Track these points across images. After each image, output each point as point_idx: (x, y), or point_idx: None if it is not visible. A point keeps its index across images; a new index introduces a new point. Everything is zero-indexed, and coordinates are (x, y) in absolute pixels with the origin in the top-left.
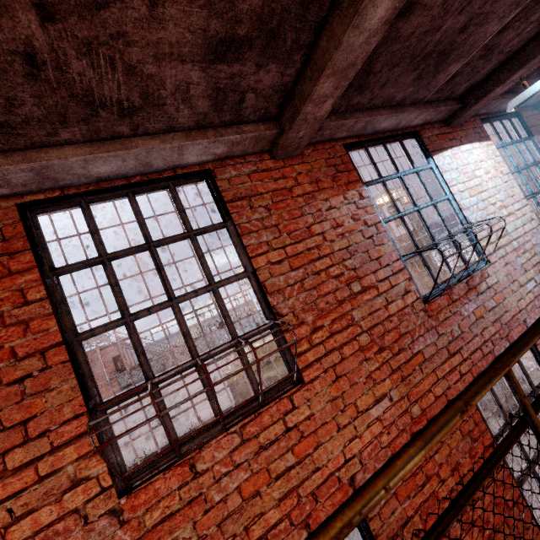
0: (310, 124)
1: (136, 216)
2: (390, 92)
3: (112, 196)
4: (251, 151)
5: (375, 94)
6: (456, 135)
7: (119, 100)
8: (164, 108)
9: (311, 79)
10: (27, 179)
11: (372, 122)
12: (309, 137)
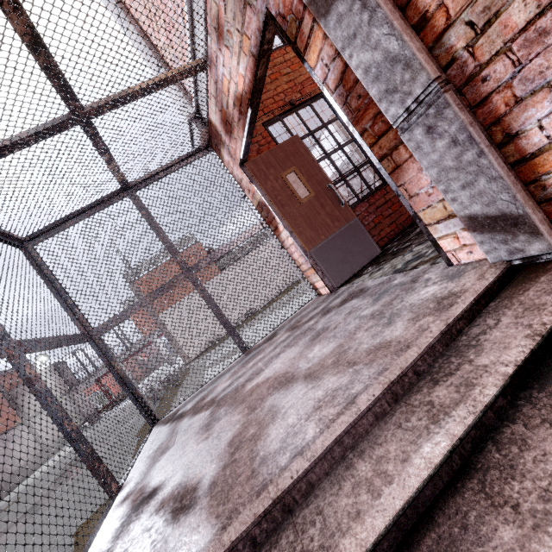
0: None
1: None
2: None
3: None
4: None
5: None
6: None
7: None
8: None
9: None
10: None
11: None
12: None
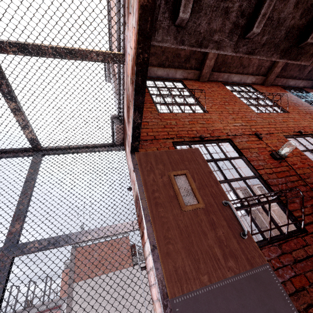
0: (275, 74)
1: (239, 88)
2: (292, 73)
3: (234, 85)
4: (258, 83)
5: (288, 73)
6: None
7: (244, 65)
8: (249, 68)
9: (277, 63)
10: (225, 78)
11: (288, 81)
12: (273, 79)
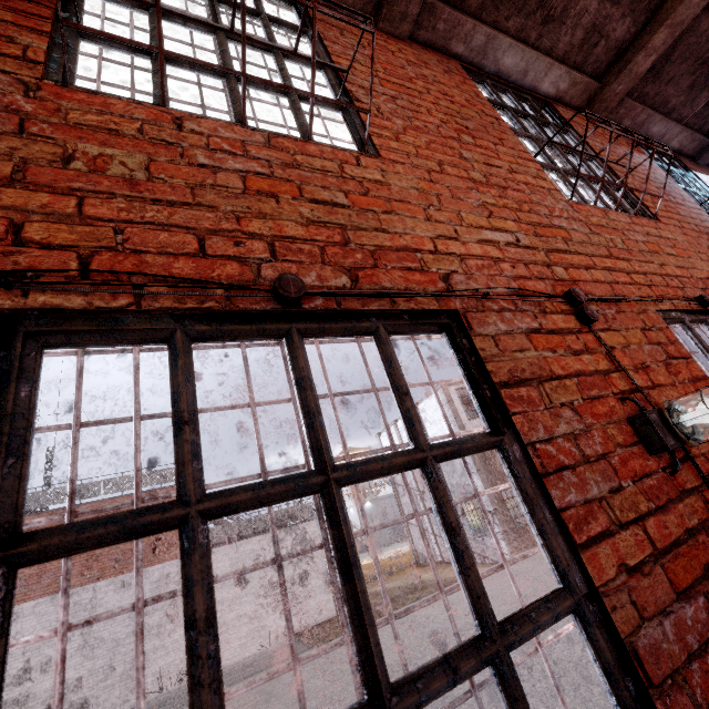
0: (630, 80)
1: (515, 100)
2: (669, 93)
3: (500, 87)
4: (574, 102)
5: (660, 90)
6: (704, 171)
7: (552, 7)
8: (562, 28)
9: (650, 33)
10: (478, 45)
11: (650, 120)
12: (620, 97)
